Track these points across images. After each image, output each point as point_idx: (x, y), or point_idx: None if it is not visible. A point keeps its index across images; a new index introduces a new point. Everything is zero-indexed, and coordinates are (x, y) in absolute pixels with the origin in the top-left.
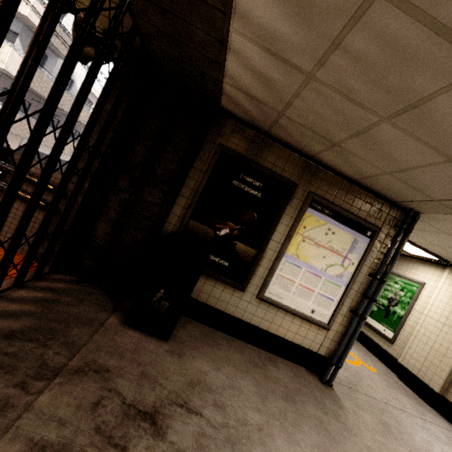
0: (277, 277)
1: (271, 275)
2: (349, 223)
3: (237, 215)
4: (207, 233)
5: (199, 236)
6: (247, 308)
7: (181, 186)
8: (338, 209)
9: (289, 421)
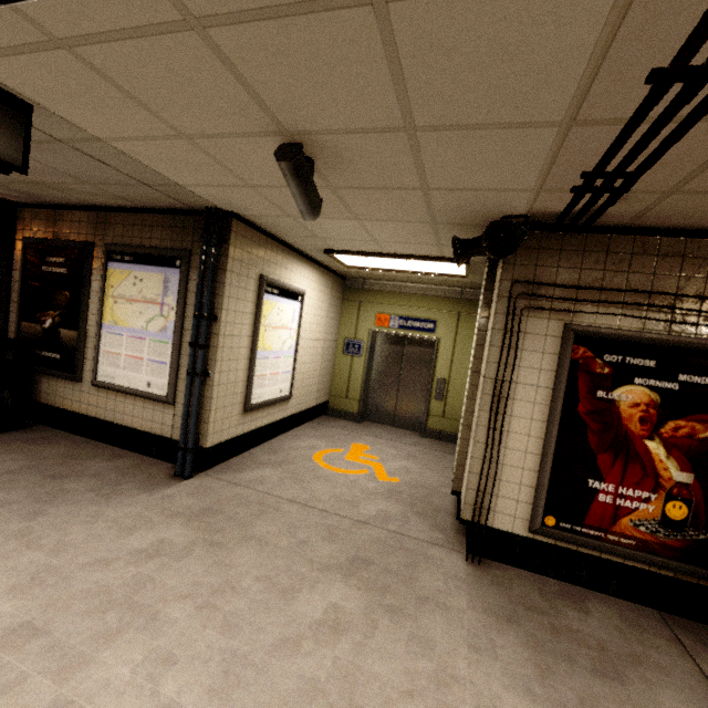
0: (104, 355)
1: (95, 353)
2: (153, 261)
3: (54, 301)
4: (37, 330)
5: (32, 336)
6: (90, 401)
7: (6, 292)
8: (134, 249)
9: (6, 486)
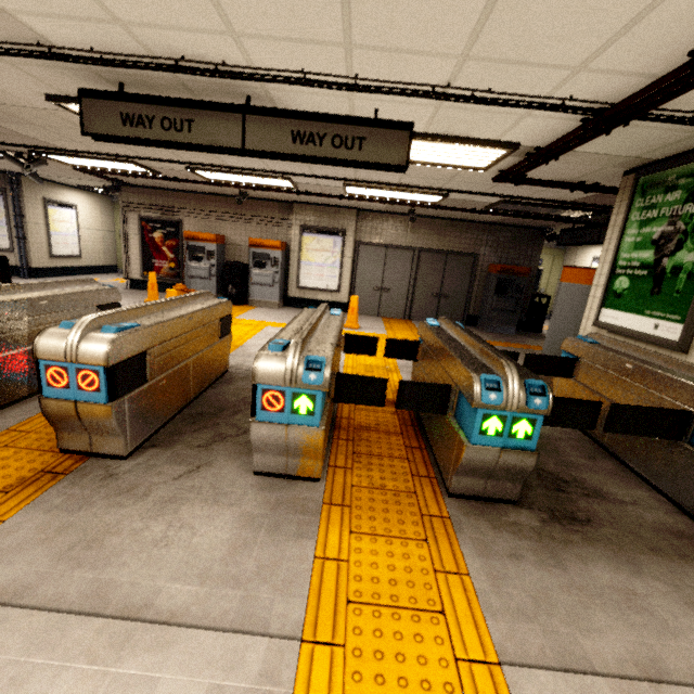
0: None
1: None
2: None
3: None
4: None
5: None
6: None
7: None
8: None
9: None
